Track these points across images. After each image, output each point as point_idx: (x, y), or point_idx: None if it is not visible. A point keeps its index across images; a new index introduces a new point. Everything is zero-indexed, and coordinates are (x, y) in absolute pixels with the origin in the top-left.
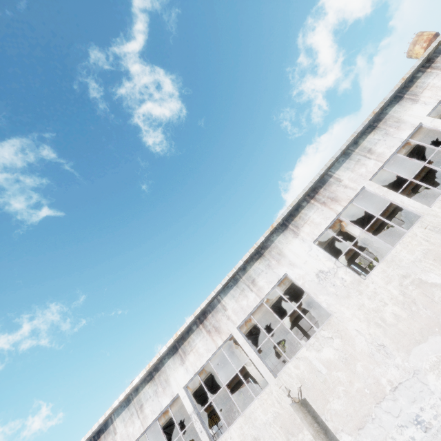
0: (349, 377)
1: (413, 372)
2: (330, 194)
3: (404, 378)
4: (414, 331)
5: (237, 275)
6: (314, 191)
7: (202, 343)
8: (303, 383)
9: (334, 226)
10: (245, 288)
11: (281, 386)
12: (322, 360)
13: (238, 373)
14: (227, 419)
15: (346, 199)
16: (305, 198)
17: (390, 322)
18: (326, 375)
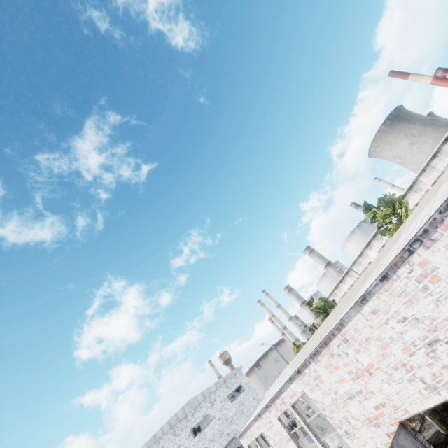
0: None
1: None
2: None
3: None
4: None
5: (424, 168)
6: None
7: (414, 196)
8: None
9: None
10: (430, 171)
11: None
12: None
13: None
14: None
15: None
16: None
17: None
18: None
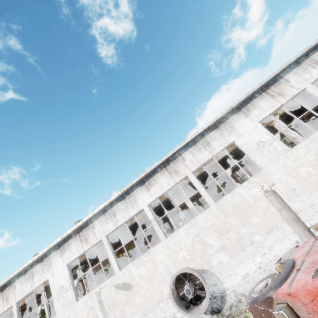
0: (267, 206)
1: (311, 205)
2: (278, 90)
3: (304, 208)
4: (317, 182)
5: (196, 138)
6: (266, 87)
7: (164, 180)
8: (235, 207)
9: (266, 120)
10: (201, 147)
11: (219, 208)
12: (251, 195)
13: (189, 199)
14: (151, 242)
15: (290, 95)
16: (258, 91)
17: (303, 176)
18: (252, 203)
